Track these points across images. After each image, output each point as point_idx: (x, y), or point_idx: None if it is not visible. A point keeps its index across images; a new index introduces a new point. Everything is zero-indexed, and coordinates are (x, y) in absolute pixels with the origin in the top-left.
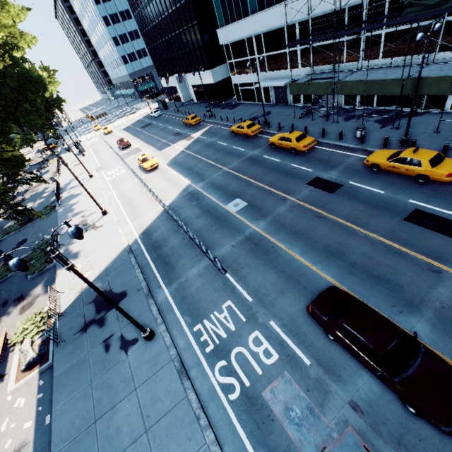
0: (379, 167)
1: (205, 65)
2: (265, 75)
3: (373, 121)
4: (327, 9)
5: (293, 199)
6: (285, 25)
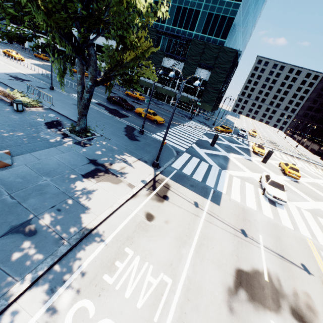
0: (128, 94)
1: None
2: None
3: (130, 91)
4: None
5: (102, 91)
6: None
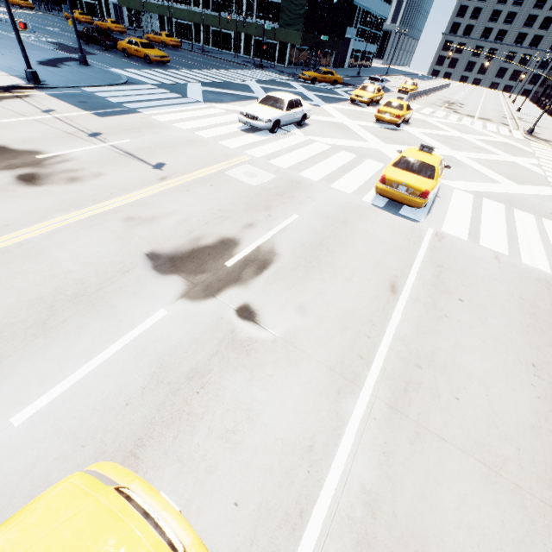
0: (150, 40)
1: None
2: None
3: None
4: None
5: None
6: None
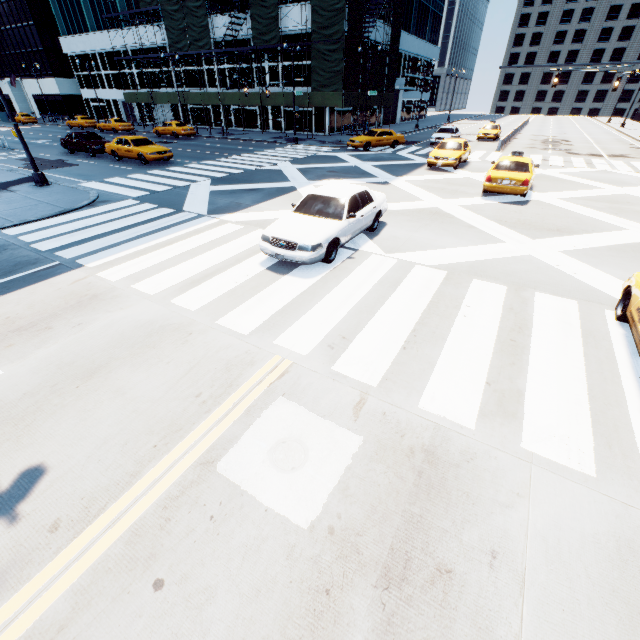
0: (159, 133)
1: (48, 72)
2: (114, 93)
3: None
4: (145, 44)
5: None
6: (121, 50)
